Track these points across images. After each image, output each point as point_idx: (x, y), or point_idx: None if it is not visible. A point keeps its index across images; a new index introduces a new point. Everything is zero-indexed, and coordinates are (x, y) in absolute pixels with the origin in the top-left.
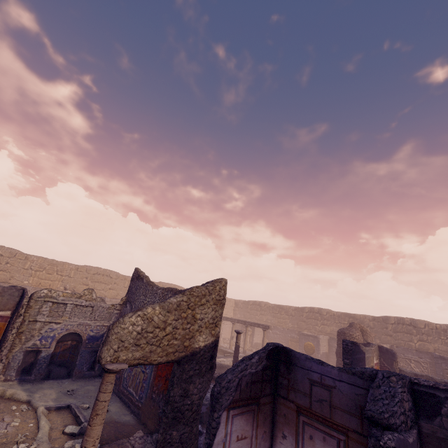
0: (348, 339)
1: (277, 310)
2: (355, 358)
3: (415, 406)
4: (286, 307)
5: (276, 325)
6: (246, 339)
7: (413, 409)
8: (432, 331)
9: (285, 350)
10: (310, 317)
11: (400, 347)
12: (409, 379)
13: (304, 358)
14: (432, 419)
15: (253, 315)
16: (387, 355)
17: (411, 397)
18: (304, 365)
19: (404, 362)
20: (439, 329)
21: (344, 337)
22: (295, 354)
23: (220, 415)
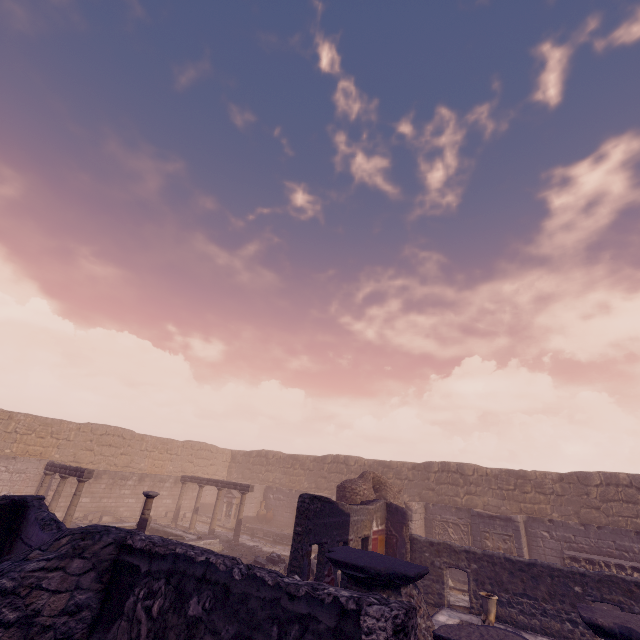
0: (348, 496)
1: (290, 463)
2: (322, 524)
3: (104, 600)
4: (303, 457)
5: (287, 487)
6: (215, 510)
7: (92, 607)
8: (482, 479)
9: (25, 507)
10: (333, 470)
11: (437, 505)
12: (117, 538)
13: (34, 518)
14: (110, 628)
15: (256, 473)
16: (396, 516)
17: (101, 579)
18: (27, 535)
19: (440, 527)
20: (490, 475)
21: (343, 493)
22: (30, 513)
23: None
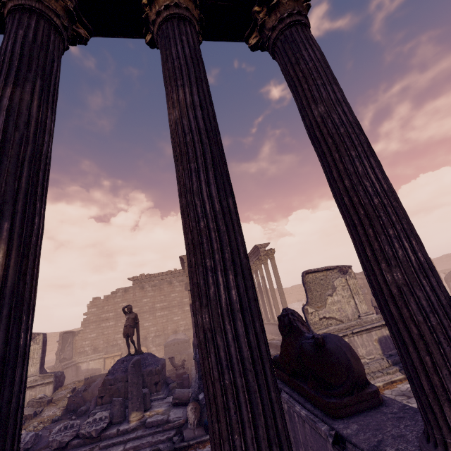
0: None
1: None
2: None
3: None
4: None
5: None
6: None
7: None
8: None
9: None
10: None
11: None
12: None
13: None
14: None
15: None
16: None
17: None
18: None
19: None
20: None
21: None
22: None
23: (449, 283)
